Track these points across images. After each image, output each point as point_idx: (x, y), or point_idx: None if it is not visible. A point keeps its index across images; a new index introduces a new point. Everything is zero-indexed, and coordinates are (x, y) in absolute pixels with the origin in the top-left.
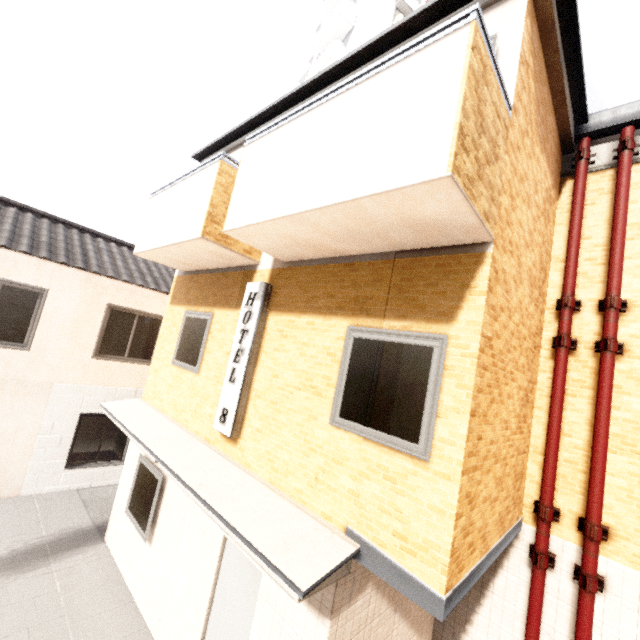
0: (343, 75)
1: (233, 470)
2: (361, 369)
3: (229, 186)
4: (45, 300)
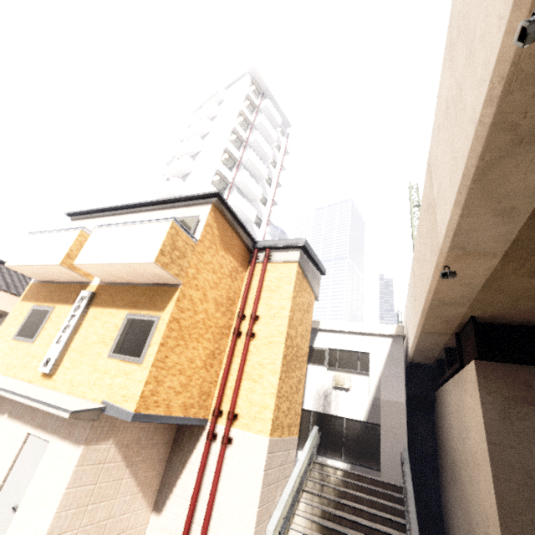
0: (154, 205)
1: (46, 390)
2: (127, 331)
3: (83, 242)
4: None
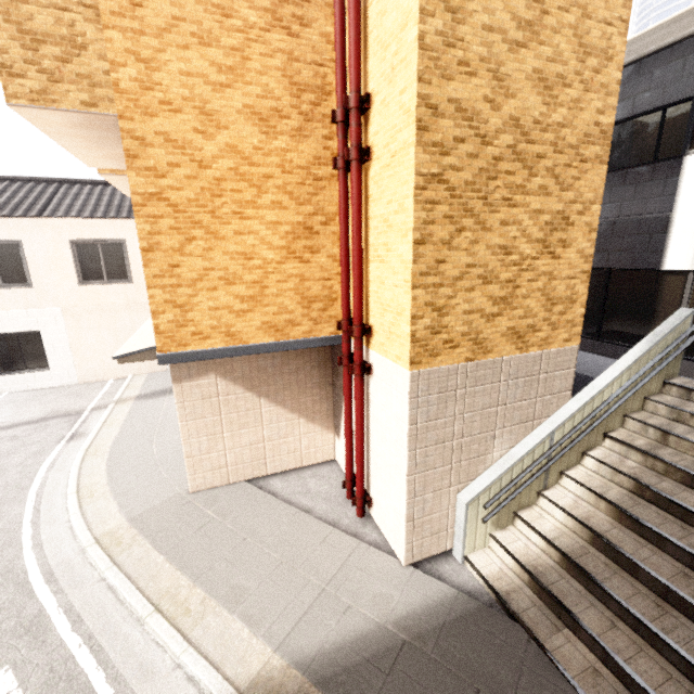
0: None
1: None
2: None
3: None
4: (126, 247)
